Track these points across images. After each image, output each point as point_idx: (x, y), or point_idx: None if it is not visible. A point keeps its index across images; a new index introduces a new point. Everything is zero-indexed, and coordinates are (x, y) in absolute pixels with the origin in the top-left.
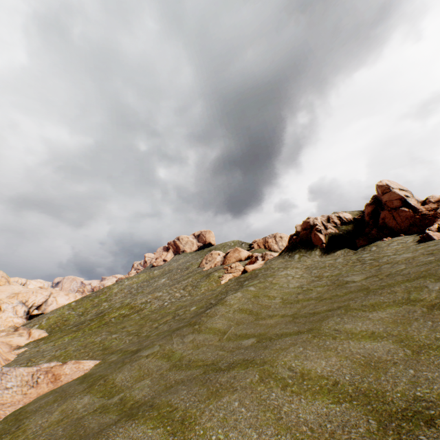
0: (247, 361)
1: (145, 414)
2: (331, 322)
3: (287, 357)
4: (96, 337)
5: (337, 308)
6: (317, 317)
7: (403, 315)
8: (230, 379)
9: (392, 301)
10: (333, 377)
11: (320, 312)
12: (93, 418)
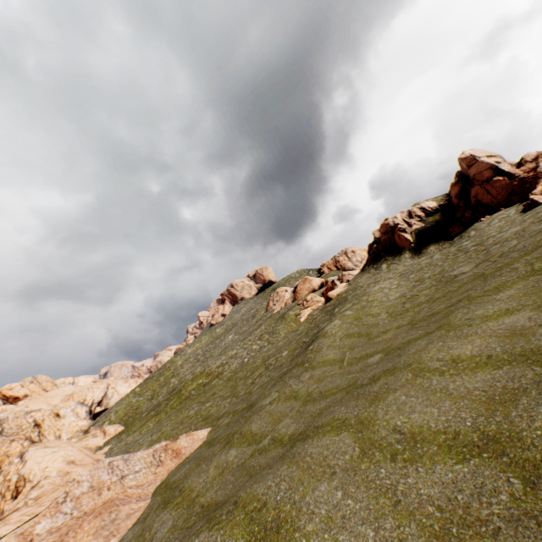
0: (388, 370)
1: (319, 431)
2: (459, 314)
3: (430, 353)
4: (188, 411)
5: (457, 302)
6: (440, 316)
7: (533, 286)
8: (382, 385)
9: (515, 278)
10: (484, 354)
11: (439, 311)
12: (257, 459)
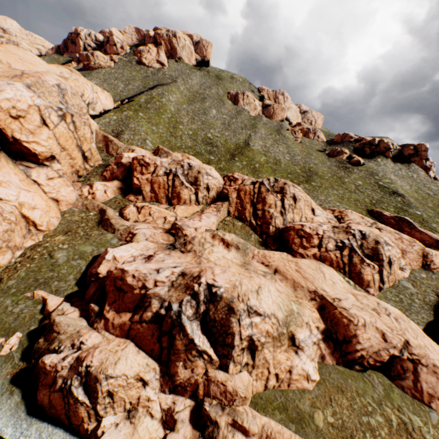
0: None
1: None
2: None
3: None
4: (331, 191)
5: None
6: None
7: None
8: None
9: None
10: None
11: None
12: None
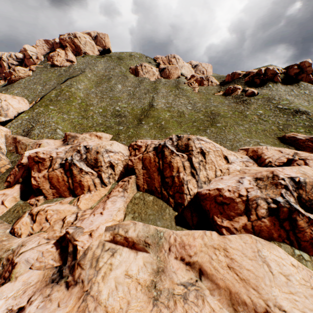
0: None
1: None
2: None
3: None
4: (237, 128)
5: None
6: None
7: None
8: None
9: None
10: None
11: None
12: None
